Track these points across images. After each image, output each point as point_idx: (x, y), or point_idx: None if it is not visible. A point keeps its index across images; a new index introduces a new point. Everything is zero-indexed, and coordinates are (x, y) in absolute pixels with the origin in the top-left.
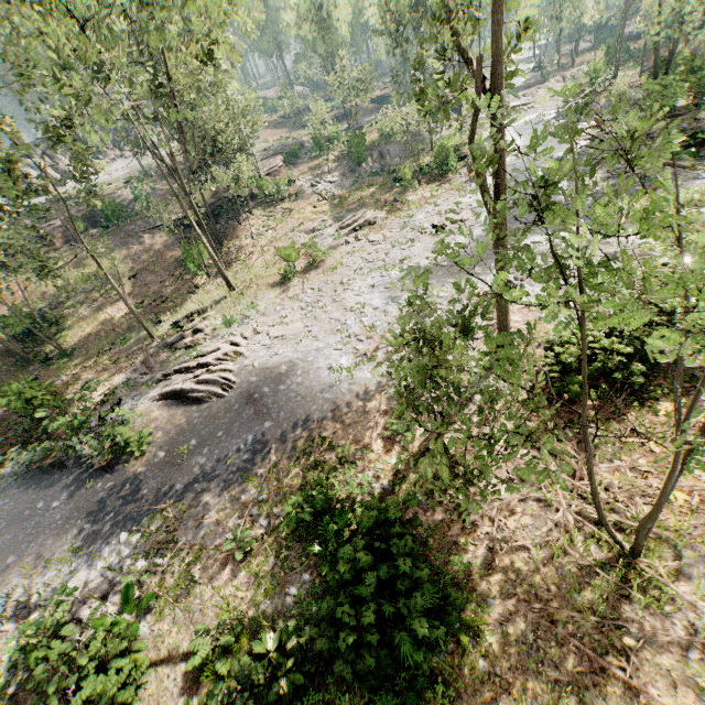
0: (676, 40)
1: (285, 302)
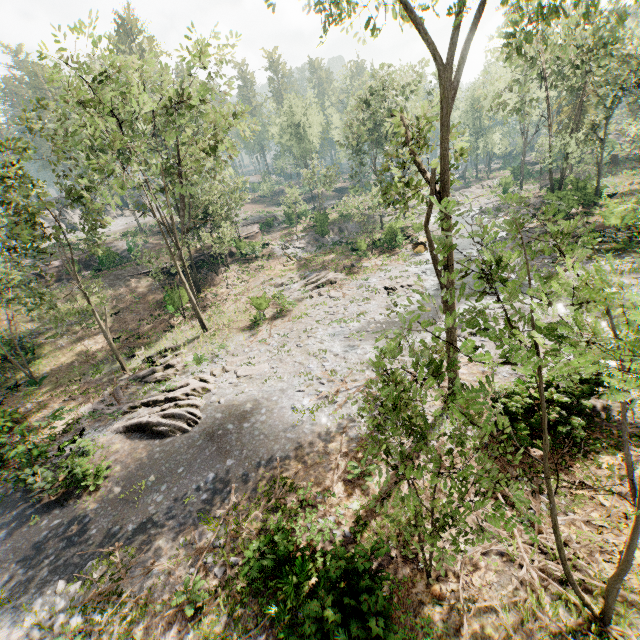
0: (565, 168)
1: (254, 344)
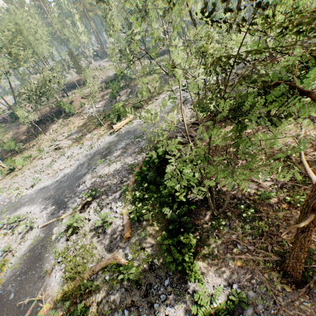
0: None
1: None
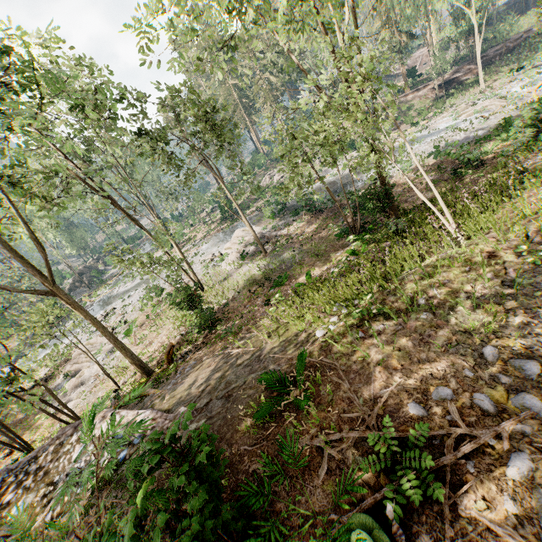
0: None
1: None
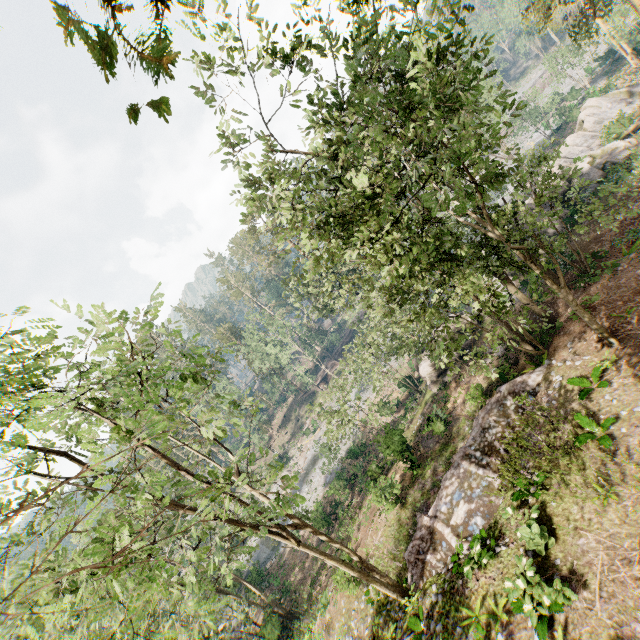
0: None
1: None
